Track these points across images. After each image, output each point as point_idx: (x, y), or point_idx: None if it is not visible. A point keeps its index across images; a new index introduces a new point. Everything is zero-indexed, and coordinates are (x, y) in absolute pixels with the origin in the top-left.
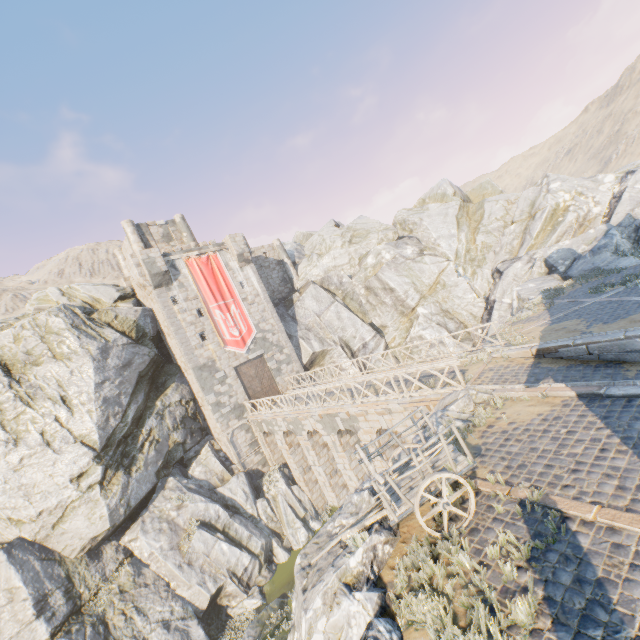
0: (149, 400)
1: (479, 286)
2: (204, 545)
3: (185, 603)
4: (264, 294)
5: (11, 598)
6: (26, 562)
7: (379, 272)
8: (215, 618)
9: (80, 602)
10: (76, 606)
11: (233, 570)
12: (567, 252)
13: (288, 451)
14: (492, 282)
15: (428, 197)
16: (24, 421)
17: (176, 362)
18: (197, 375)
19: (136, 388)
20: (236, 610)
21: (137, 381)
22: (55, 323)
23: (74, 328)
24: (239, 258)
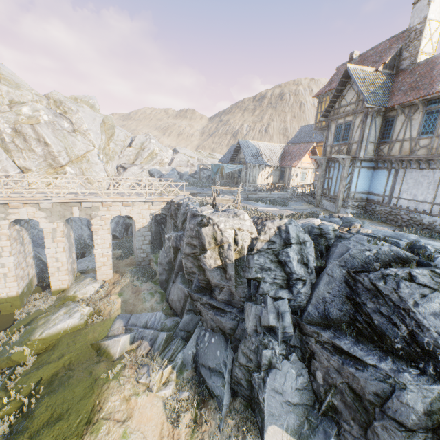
0: None
1: (111, 170)
2: None
3: None
4: None
5: None
6: None
7: (38, 125)
8: None
9: None
10: None
11: None
12: (159, 171)
13: None
14: (117, 171)
15: (81, 99)
16: None
17: None
18: None
19: None
20: None
21: None
22: None
23: None
24: None
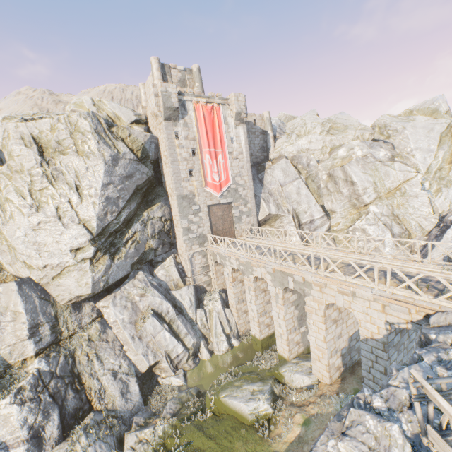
0: (139, 209)
1: (439, 204)
2: (153, 329)
3: (130, 363)
4: (246, 154)
5: (15, 318)
6: (30, 296)
7: (347, 165)
8: (148, 380)
9: (60, 337)
10: (57, 339)
11: (169, 353)
12: None
13: (231, 283)
14: None
15: (417, 109)
16: (46, 195)
17: (165, 187)
18: (179, 202)
19: (132, 197)
20: (164, 381)
21: (133, 192)
22: (83, 124)
23: (96, 133)
24: (236, 116)
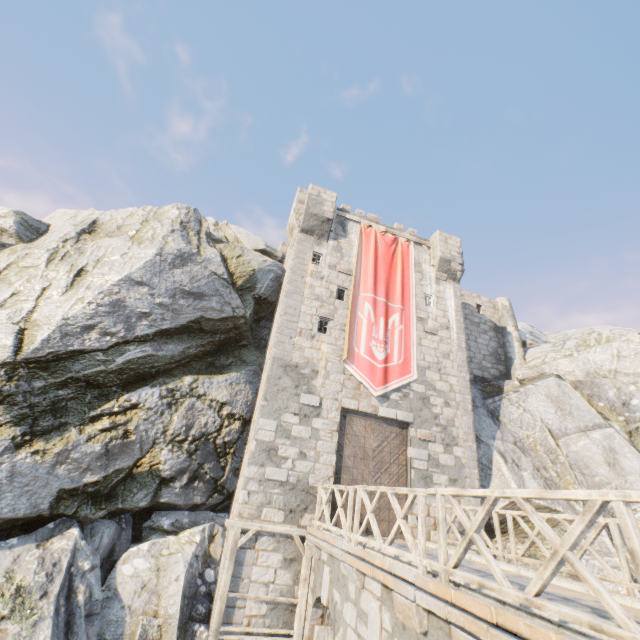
0: (182, 367)
1: None
2: None
3: None
4: (458, 332)
5: None
6: None
7: None
8: None
9: None
10: None
11: None
12: None
13: None
14: None
15: None
16: (26, 274)
17: (265, 354)
18: (272, 373)
19: (179, 334)
20: None
21: (189, 326)
22: (170, 213)
23: (181, 225)
24: (441, 264)
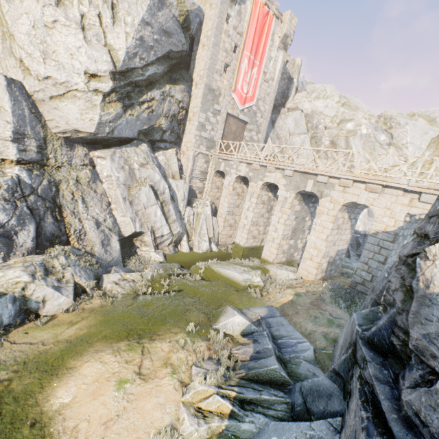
0: (162, 79)
1: None
2: (147, 200)
3: (115, 223)
4: (276, 83)
5: None
6: (19, 101)
7: (351, 136)
8: (127, 247)
9: (46, 162)
10: (42, 161)
11: (154, 230)
12: None
13: (230, 191)
14: None
15: (419, 114)
16: None
17: (191, 75)
18: (205, 92)
19: (161, 59)
20: (143, 253)
21: (165, 55)
22: None
23: None
24: (283, 38)
